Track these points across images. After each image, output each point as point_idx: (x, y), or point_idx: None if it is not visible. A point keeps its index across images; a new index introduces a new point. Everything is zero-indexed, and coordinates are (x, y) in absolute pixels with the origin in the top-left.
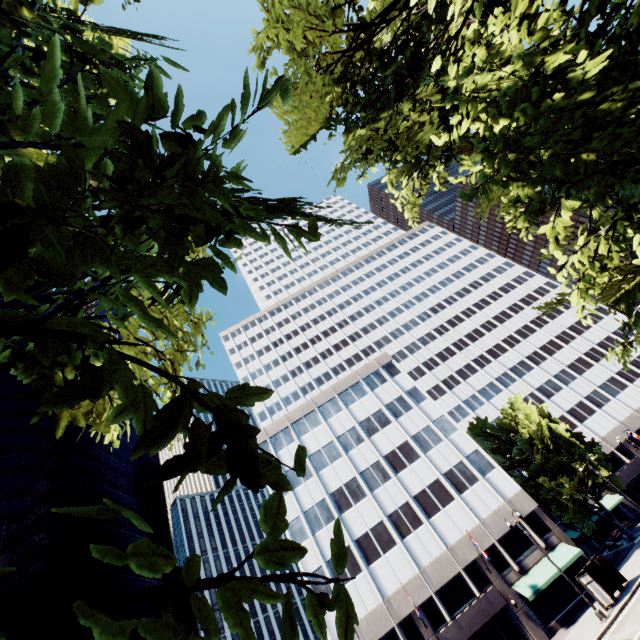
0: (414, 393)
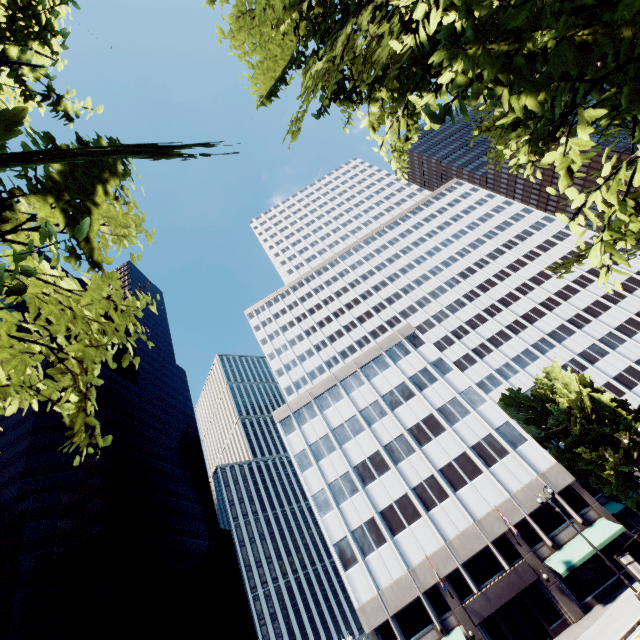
0: (439, 364)
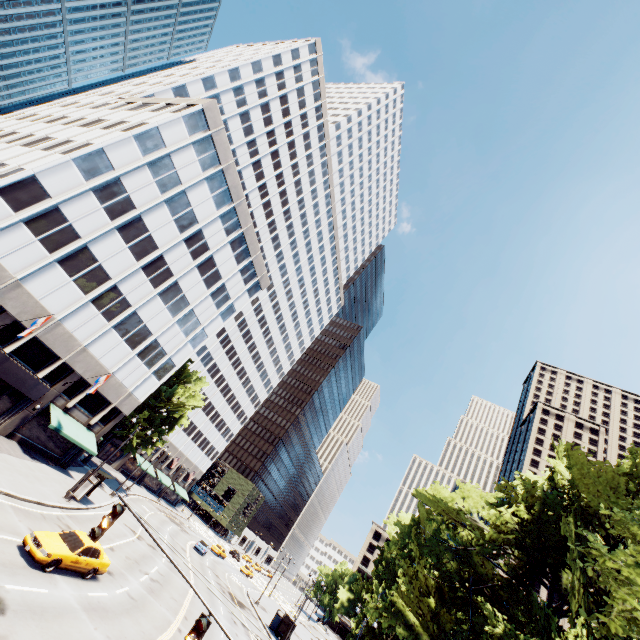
0: (230, 311)
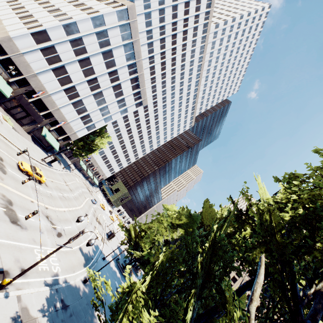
0: (125, 111)
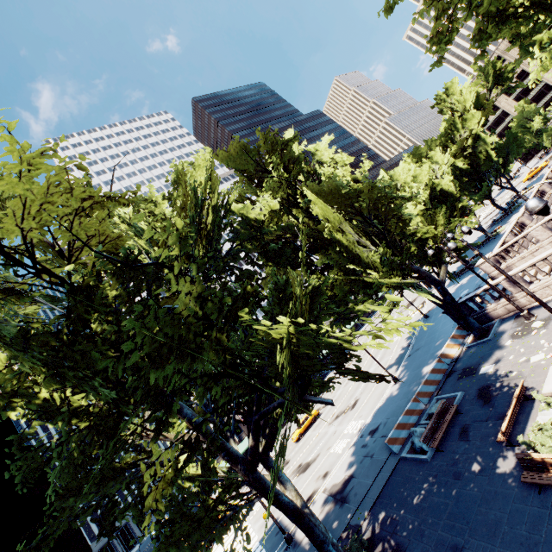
0: None
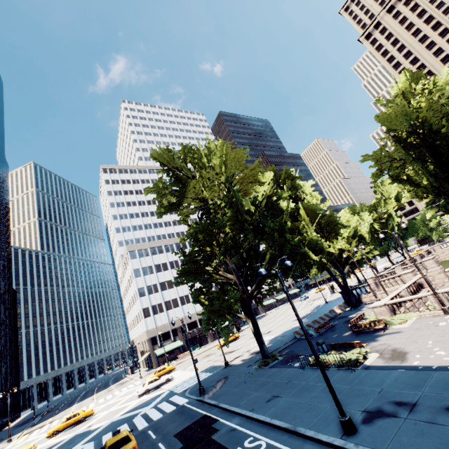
0: None
